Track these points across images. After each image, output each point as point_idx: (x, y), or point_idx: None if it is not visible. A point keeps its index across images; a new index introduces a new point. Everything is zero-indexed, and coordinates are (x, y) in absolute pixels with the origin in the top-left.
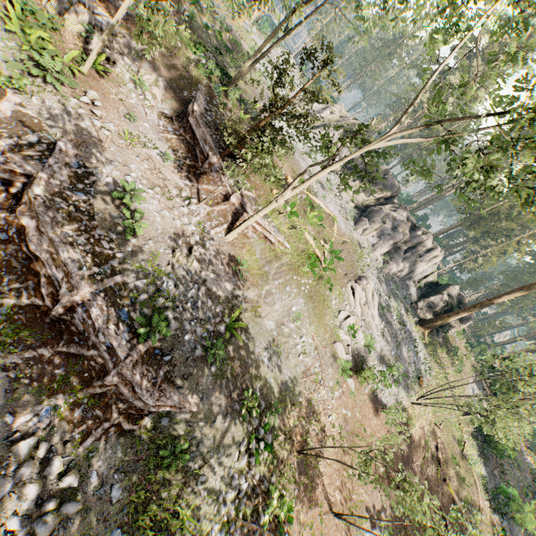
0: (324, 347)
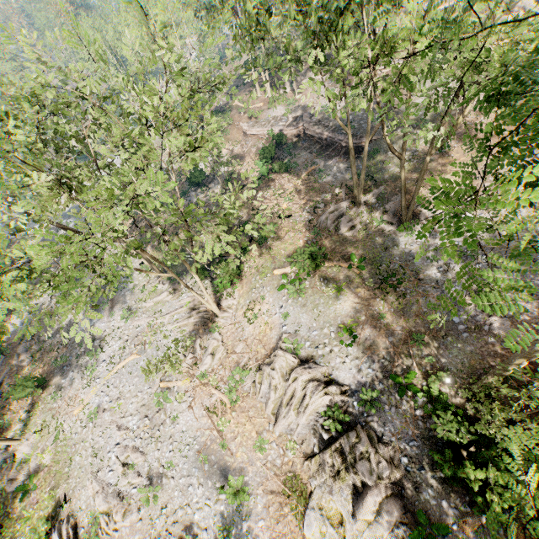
0: None
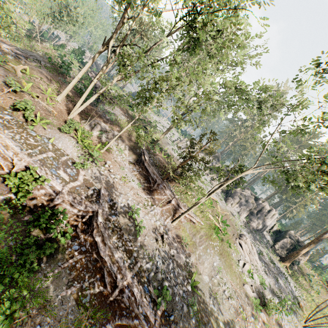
0: (239, 290)
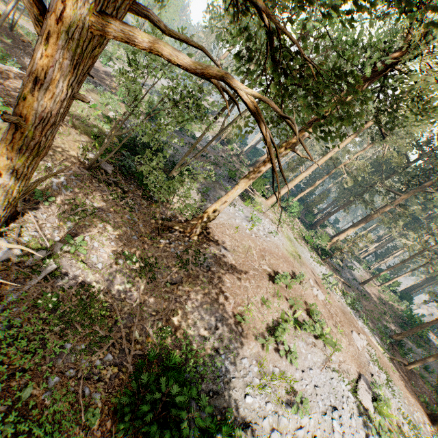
0: None
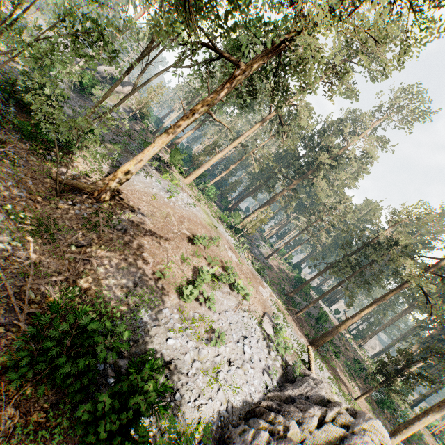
0: None
